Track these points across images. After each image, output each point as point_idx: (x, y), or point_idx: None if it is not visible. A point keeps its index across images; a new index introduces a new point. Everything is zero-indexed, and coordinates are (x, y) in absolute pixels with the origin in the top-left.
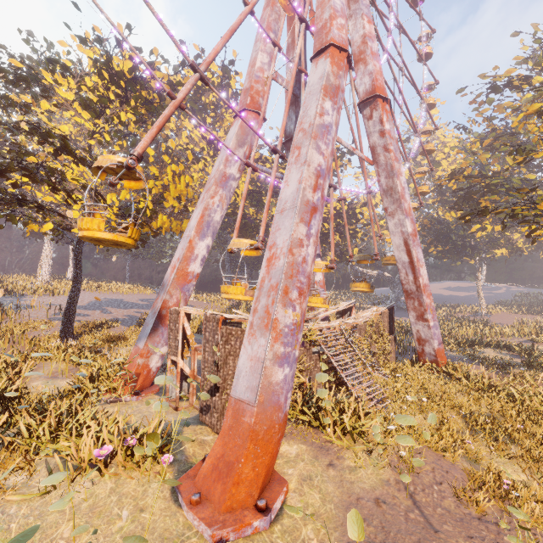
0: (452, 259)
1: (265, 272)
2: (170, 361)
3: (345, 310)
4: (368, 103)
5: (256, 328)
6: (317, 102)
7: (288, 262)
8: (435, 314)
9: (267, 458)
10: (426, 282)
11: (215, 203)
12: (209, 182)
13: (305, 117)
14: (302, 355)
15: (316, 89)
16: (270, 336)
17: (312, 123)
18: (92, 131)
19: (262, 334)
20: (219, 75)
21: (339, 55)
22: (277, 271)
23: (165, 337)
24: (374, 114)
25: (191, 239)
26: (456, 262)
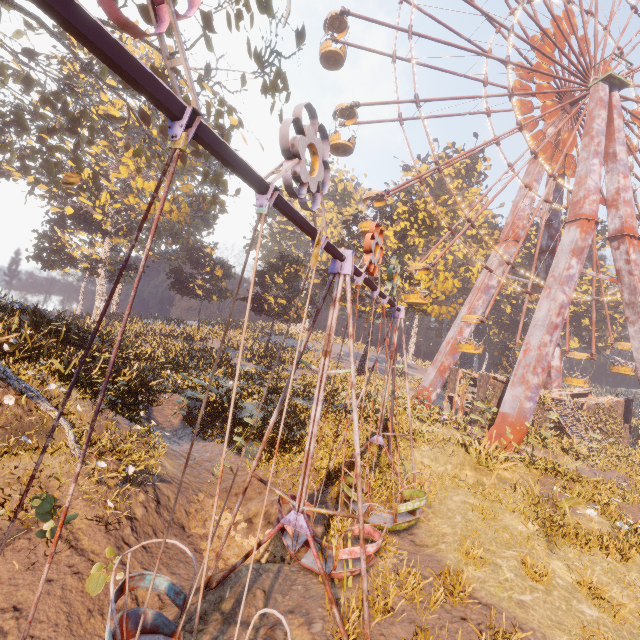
0: None
1: (522, 357)
2: (447, 396)
3: (580, 396)
4: (616, 238)
5: (515, 383)
6: (566, 260)
7: (537, 354)
8: None
9: (519, 436)
10: None
11: (479, 304)
12: (475, 290)
13: (556, 268)
14: (536, 410)
15: (566, 250)
16: (524, 387)
17: (561, 274)
18: (395, 250)
19: (519, 386)
20: (466, 162)
21: (588, 224)
22: (529, 357)
23: (440, 383)
24: (621, 247)
25: (461, 326)
26: None
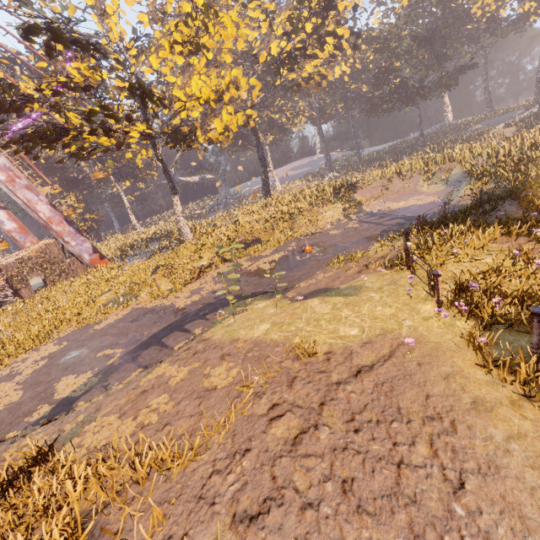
0: (239, 151)
1: None
2: None
3: None
4: None
5: None
6: None
7: None
8: (74, 235)
9: None
10: (50, 215)
11: None
12: None
13: None
14: None
15: None
16: None
17: None
18: None
19: None
20: None
21: None
22: None
23: None
24: None
25: None
26: (249, 152)
